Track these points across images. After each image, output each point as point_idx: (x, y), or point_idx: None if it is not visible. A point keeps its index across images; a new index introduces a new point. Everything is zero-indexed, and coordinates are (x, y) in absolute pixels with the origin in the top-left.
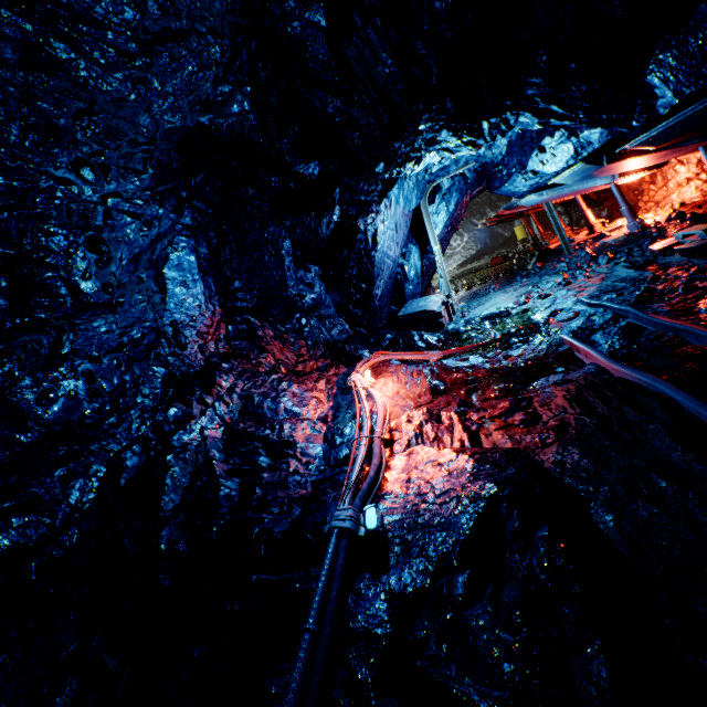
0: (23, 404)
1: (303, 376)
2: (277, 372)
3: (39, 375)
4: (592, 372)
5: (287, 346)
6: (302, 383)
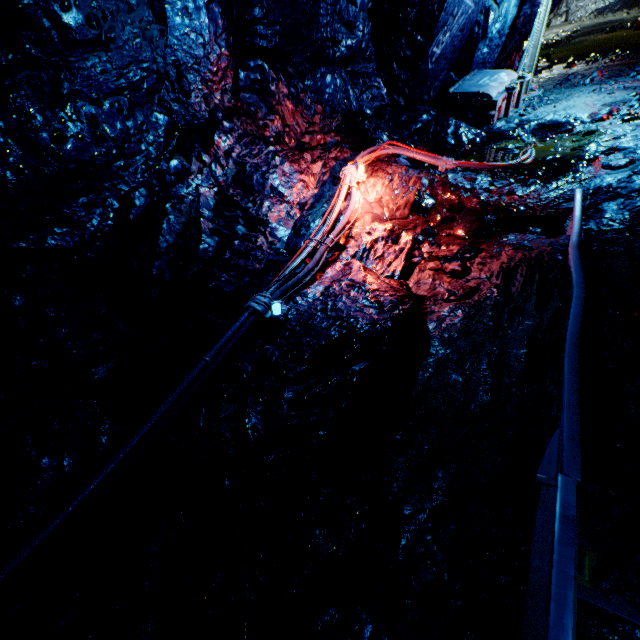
0: (40, 141)
1: (304, 151)
2: (276, 144)
3: (47, 113)
4: (554, 248)
5: (300, 110)
6: (295, 163)
